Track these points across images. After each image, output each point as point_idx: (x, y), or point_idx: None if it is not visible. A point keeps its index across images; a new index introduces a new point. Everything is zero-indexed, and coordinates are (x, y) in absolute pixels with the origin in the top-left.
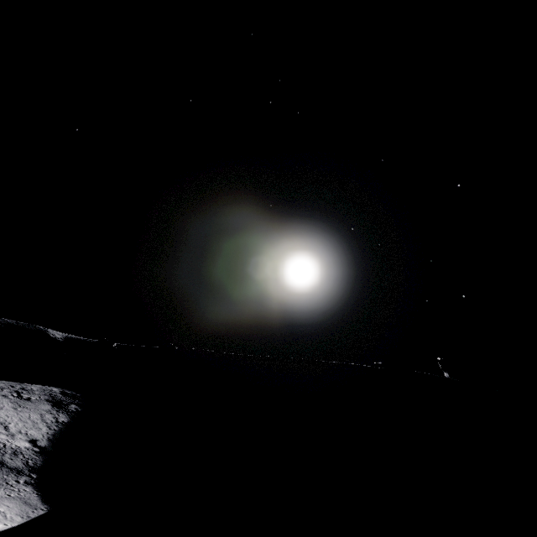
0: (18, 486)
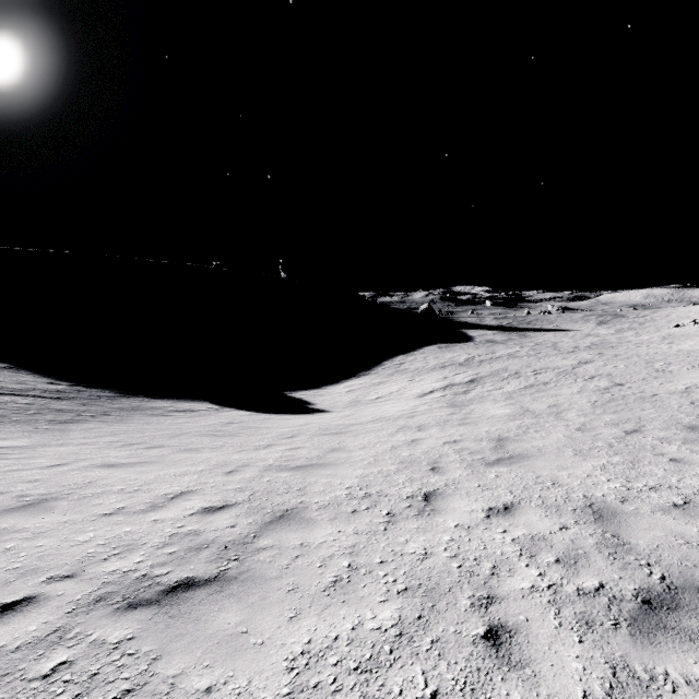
0: (154, 400)
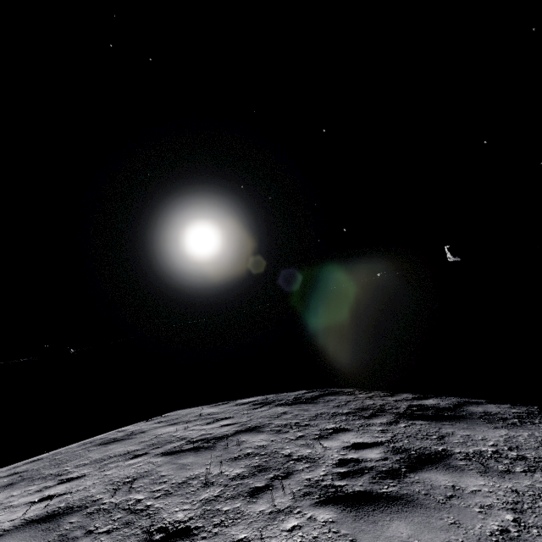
0: None
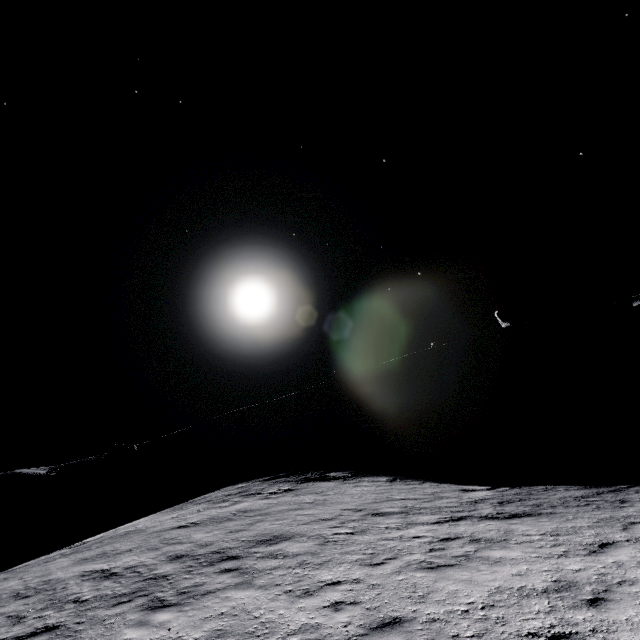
0: None
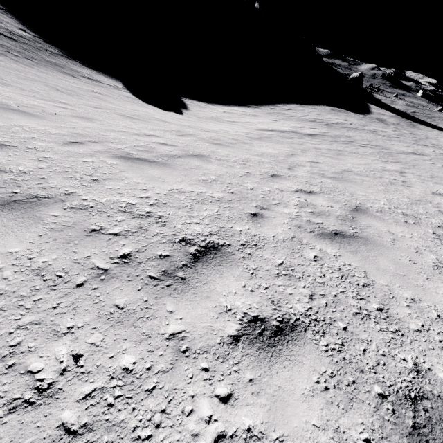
0: (84, 67)
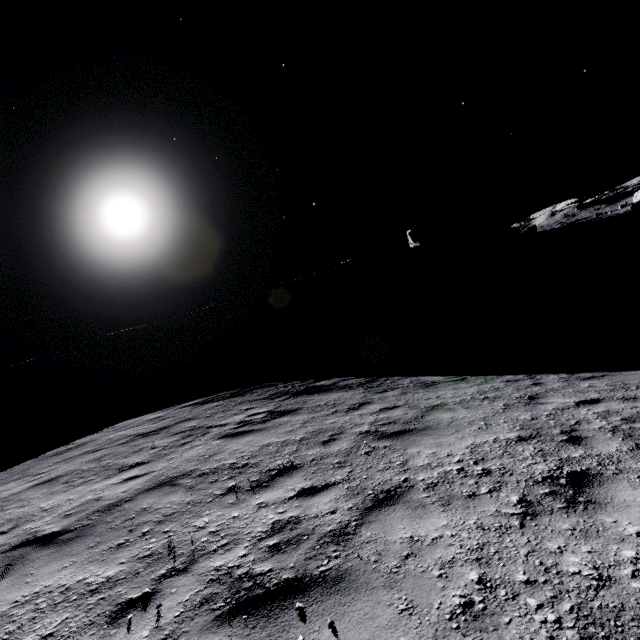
0: None
